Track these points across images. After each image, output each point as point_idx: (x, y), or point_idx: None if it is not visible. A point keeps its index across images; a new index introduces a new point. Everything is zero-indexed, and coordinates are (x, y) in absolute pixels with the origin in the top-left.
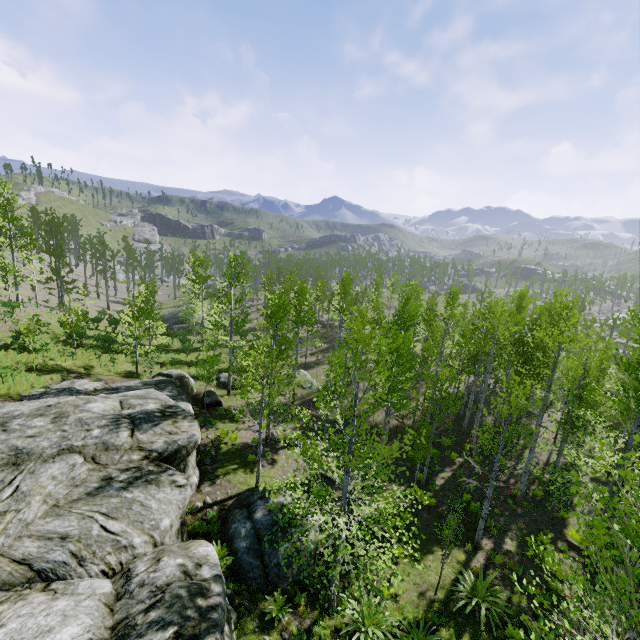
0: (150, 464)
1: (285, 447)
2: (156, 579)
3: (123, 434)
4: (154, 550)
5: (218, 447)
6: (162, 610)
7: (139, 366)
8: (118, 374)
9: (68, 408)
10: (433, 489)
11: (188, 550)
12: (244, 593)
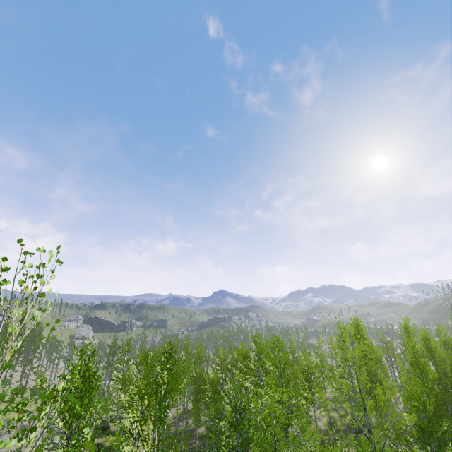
0: None
1: None
2: None
3: None
4: None
5: (102, 444)
6: None
7: None
8: None
9: None
10: None
11: None
12: None
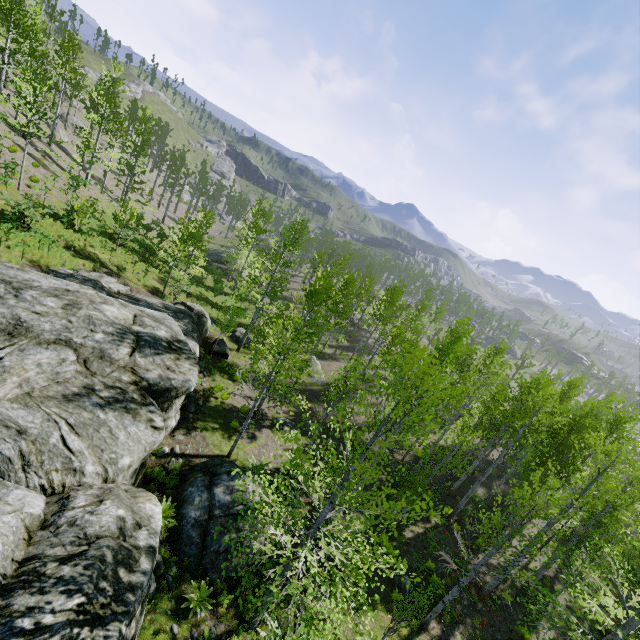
0: (136, 391)
1: (270, 427)
2: (89, 524)
3: (123, 350)
4: (102, 486)
5: (207, 399)
6: (78, 568)
7: (167, 287)
8: (145, 286)
9: (84, 300)
10: (398, 539)
11: (135, 500)
12: (172, 565)
